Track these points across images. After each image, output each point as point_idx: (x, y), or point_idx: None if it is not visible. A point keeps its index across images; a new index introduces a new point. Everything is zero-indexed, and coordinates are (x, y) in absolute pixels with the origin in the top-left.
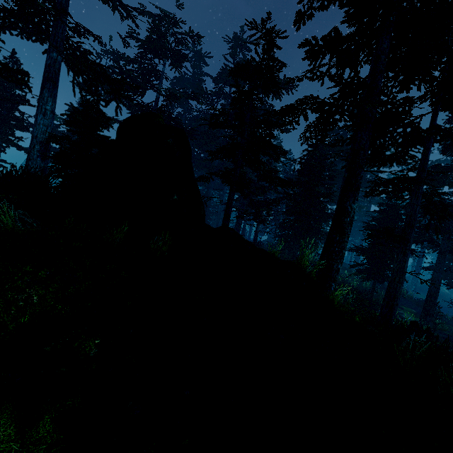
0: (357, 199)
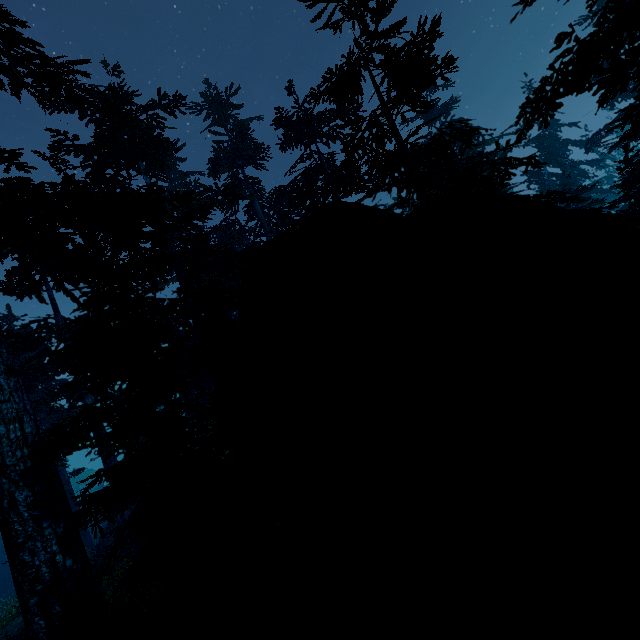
0: None
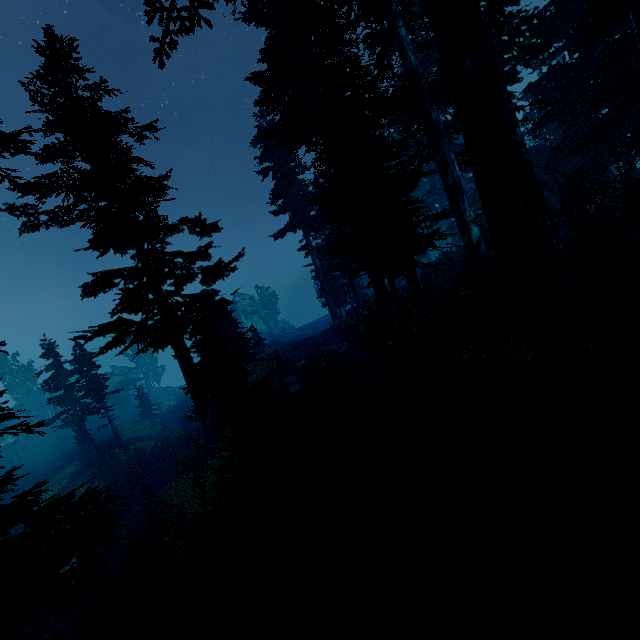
0: None
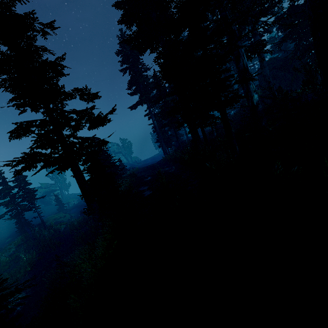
0: None
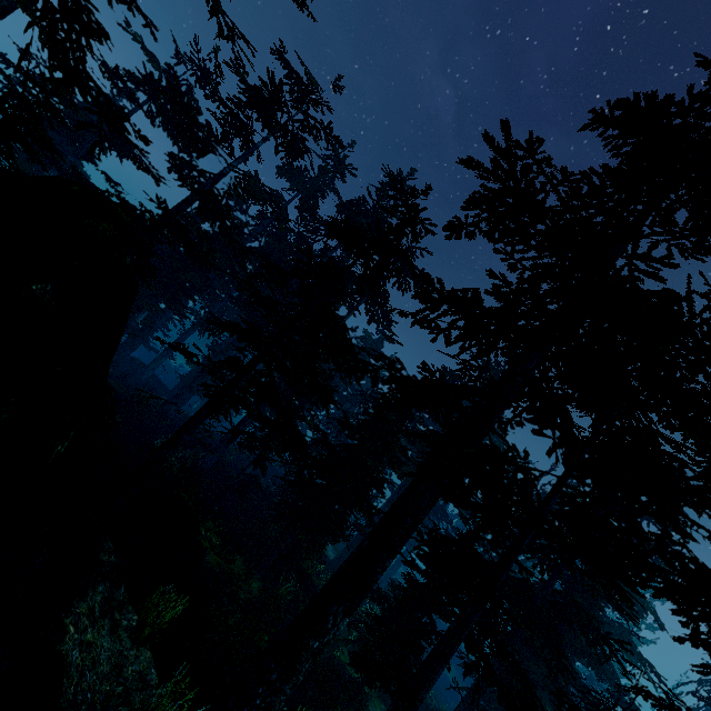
0: (353, 611)
